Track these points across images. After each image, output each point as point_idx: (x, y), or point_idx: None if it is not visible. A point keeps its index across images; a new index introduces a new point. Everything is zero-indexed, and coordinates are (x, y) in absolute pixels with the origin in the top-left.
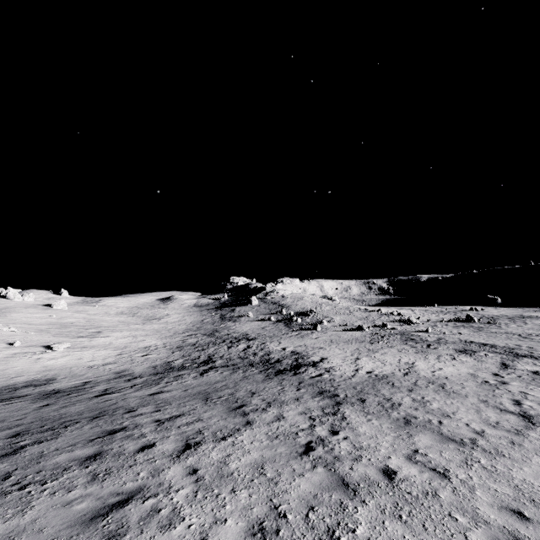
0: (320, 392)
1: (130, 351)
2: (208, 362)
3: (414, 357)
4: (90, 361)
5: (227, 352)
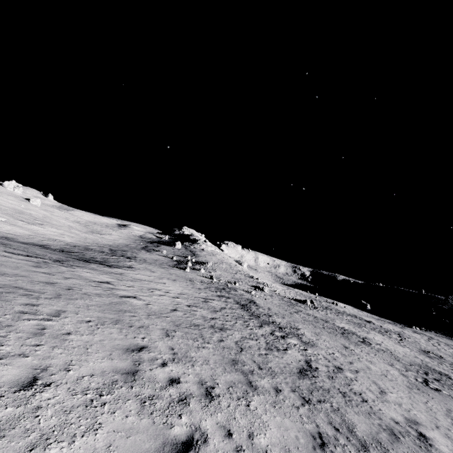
0: (59, 260)
1: (40, 236)
2: (68, 252)
3: (182, 286)
4: (4, 230)
5: (95, 255)
